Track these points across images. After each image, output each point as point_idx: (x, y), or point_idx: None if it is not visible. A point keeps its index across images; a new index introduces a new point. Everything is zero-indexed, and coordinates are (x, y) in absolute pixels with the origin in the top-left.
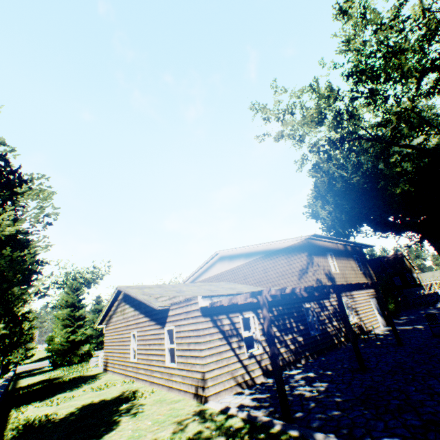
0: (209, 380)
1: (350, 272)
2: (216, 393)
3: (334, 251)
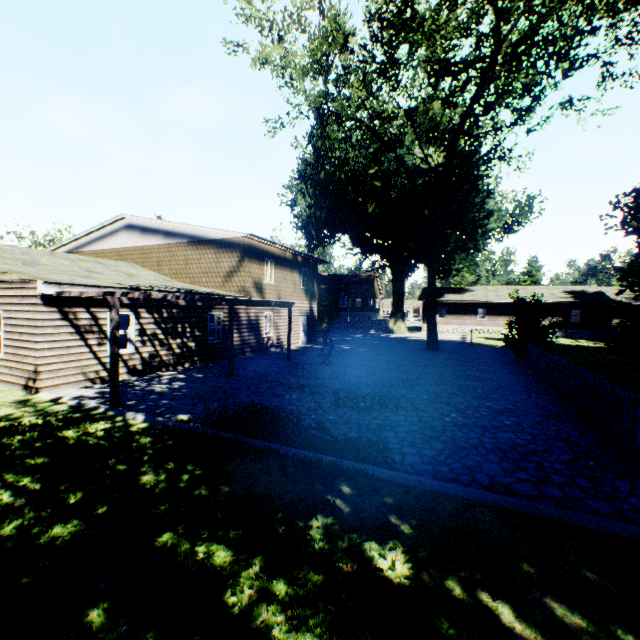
0: (45, 373)
1: (290, 286)
2: (54, 386)
3: (278, 259)
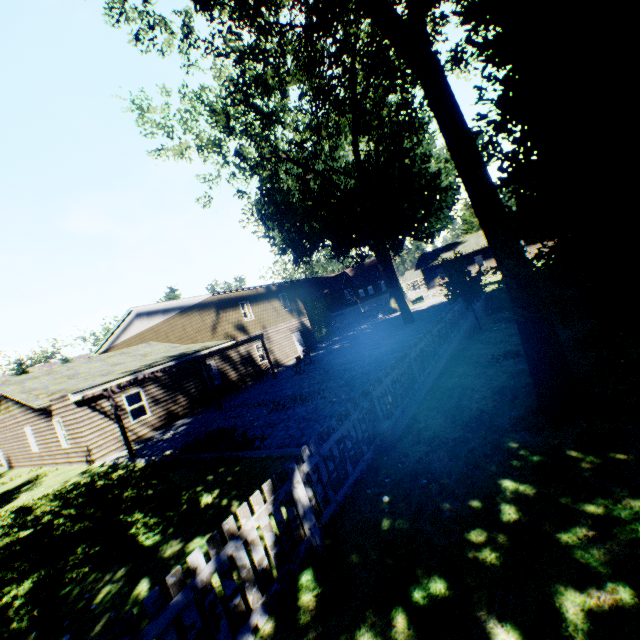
0: (95, 449)
1: (272, 314)
2: (103, 455)
3: (252, 298)
